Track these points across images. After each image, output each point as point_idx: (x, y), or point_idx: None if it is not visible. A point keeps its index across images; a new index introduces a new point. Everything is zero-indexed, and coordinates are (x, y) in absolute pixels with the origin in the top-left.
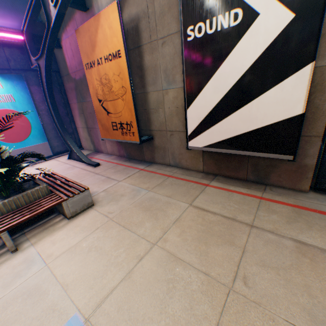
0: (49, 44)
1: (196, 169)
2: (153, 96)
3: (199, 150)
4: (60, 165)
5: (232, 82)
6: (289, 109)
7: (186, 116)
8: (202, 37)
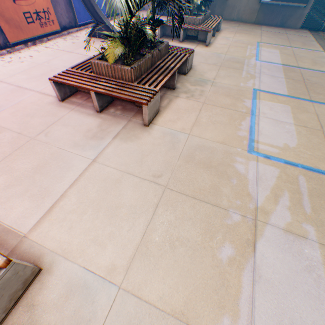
0: None
1: (250, 23)
2: None
3: (257, 8)
4: None
5: None
6: None
7: None
8: None
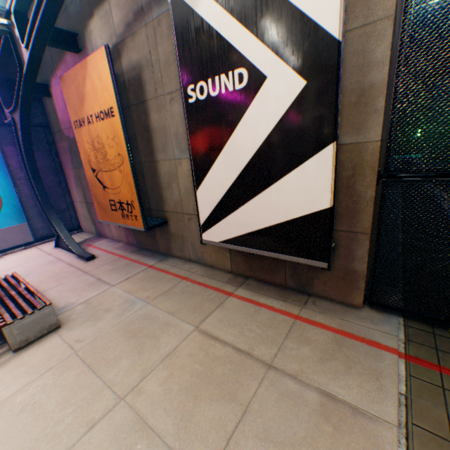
0: (24, 94)
1: (223, 268)
2: (164, 166)
3: None
4: (40, 257)
5: (245, 159)
6: (314, 200)
7: (197, 199)
8: (206, 99)
